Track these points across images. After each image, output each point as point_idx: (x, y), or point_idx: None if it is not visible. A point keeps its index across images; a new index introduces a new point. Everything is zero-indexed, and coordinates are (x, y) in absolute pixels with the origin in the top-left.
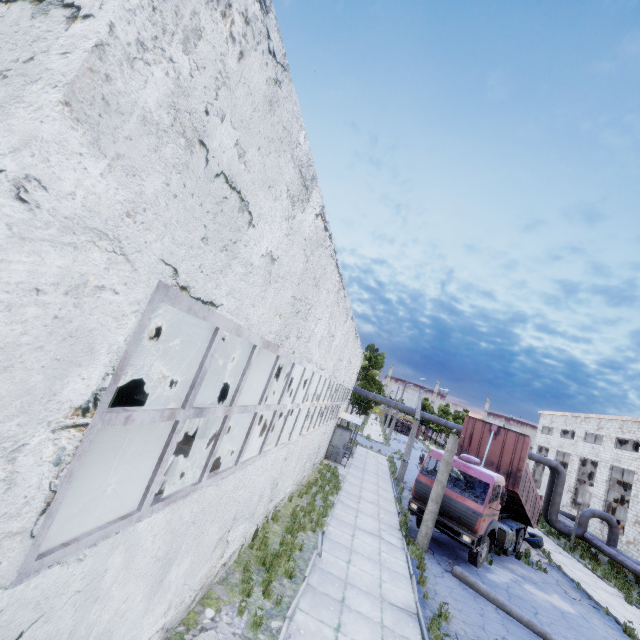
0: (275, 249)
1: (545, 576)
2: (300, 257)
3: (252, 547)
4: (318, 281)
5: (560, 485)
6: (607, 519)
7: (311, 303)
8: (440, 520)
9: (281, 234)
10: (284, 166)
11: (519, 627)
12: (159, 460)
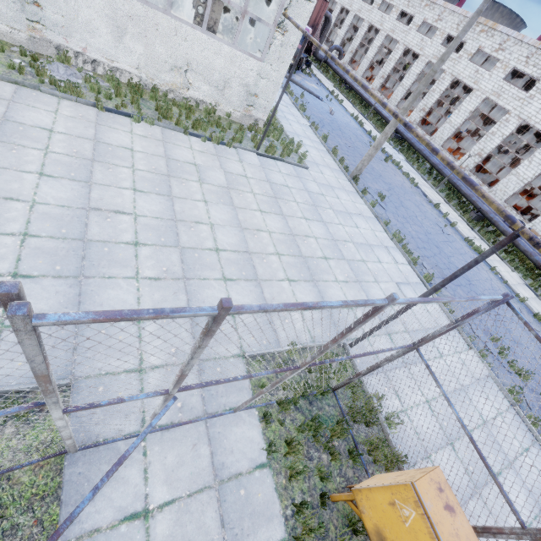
0: None
1: (310, 79)
2: None
3: None
4: None
5: (327, 30)
6: (340, 51)
7: None
8: None
9: None
10: None
11: (305, 92)
12: None
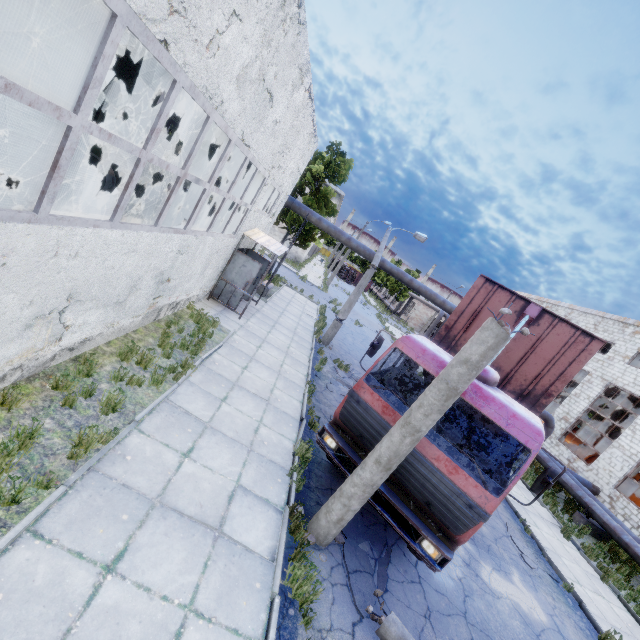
0: None
1: (493, 518)
2: None
3: None
4: None
5: None
6: (548, 419)
7: None
8: (380, 492)
9: None
10: None
11: None
12: None
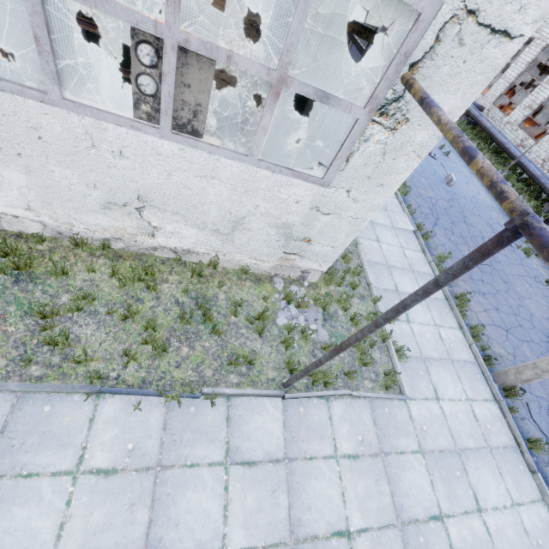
0: None
1: None
2: None
3: None
4: None
5: None
6: None
7: None
8: None
9: None
10: None
11: None
12: None
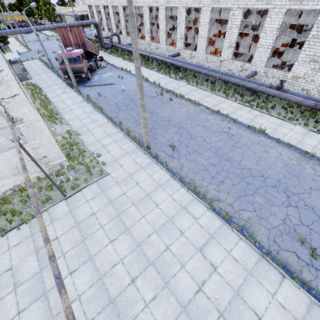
0: None
1: (106, 69)
2: None
3: (44, 118)
4: None
5: (100, 30)
6: (116, 35)
7: None
8: (75, 76)
9: None
10: None
11: (103, 86)
12: None
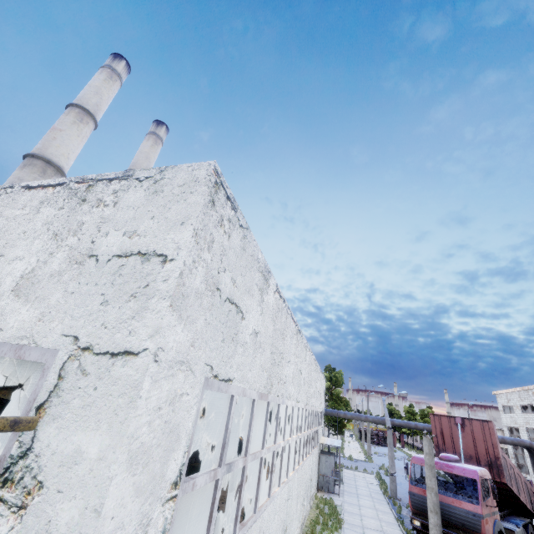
0: (256, 326)
1: None
2: (270, 323)
3: None
4: (283, 334)
5: None
6: None
7: (282, 352)
8: (446, 533)
9: (258, 315)
10: (254, 275)
11: None
12: (209, 518)
